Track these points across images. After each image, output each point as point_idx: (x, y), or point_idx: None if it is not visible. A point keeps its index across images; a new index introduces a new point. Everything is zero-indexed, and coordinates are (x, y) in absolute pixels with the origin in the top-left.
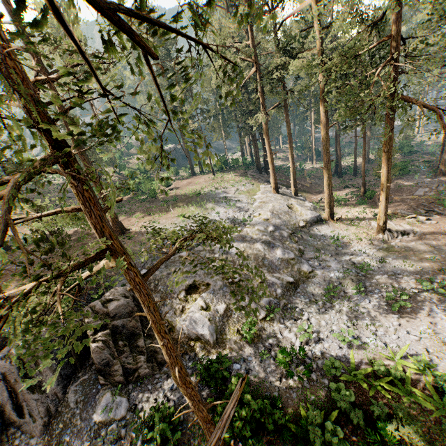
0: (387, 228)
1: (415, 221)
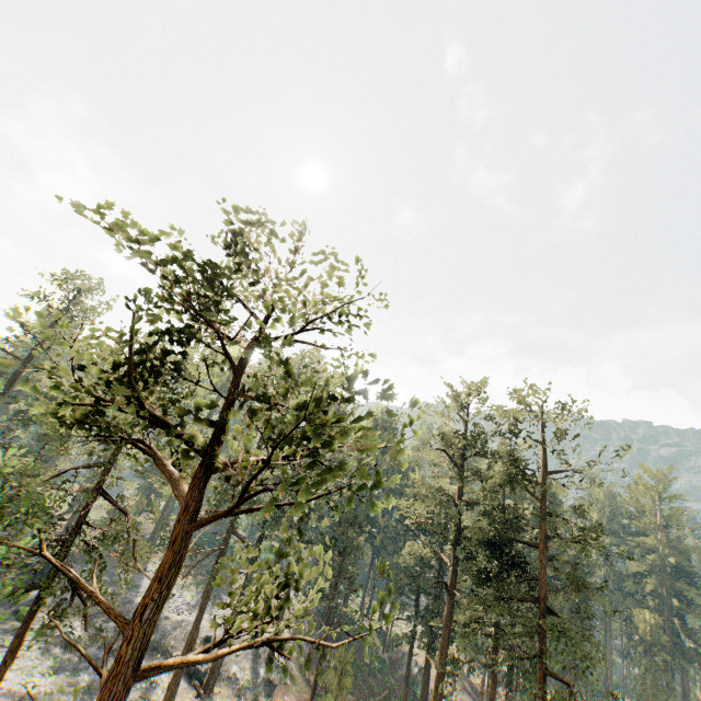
0: None
1: None
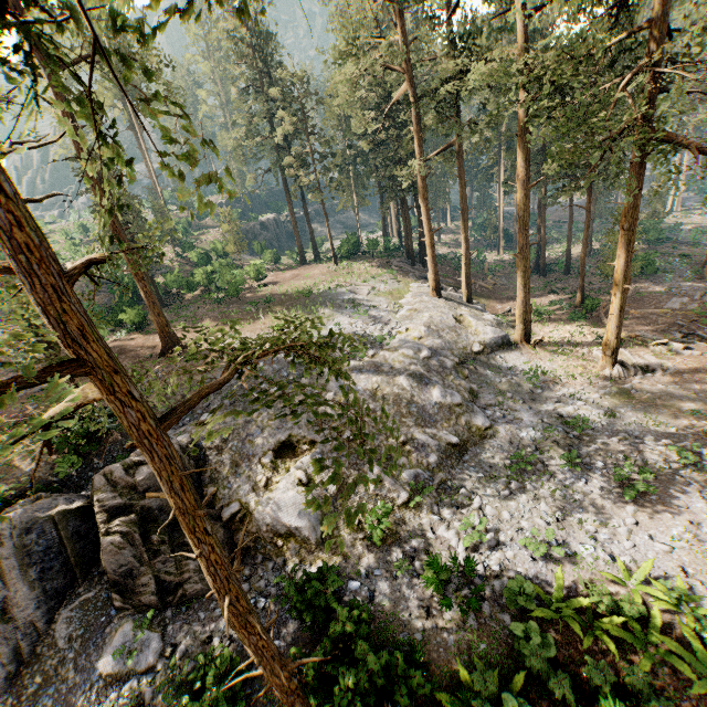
0: (618, 360)
1: (665, 351)
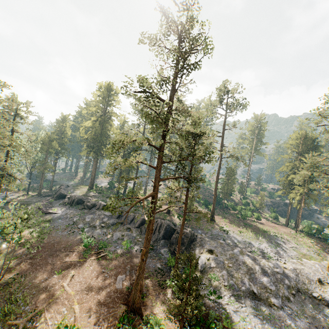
0: None
1: None
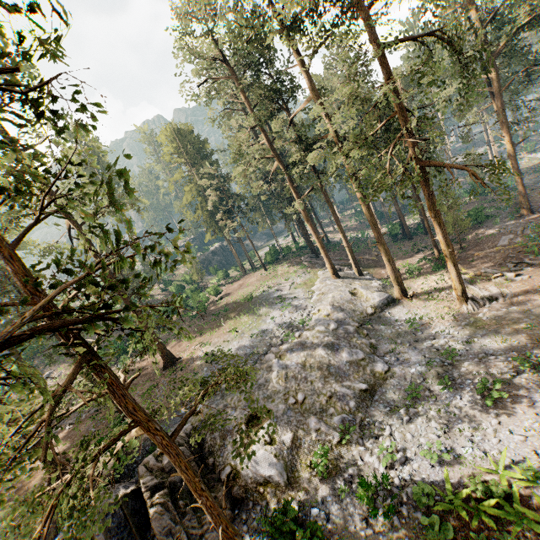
0: (469, 296)
1: (503, 281)
